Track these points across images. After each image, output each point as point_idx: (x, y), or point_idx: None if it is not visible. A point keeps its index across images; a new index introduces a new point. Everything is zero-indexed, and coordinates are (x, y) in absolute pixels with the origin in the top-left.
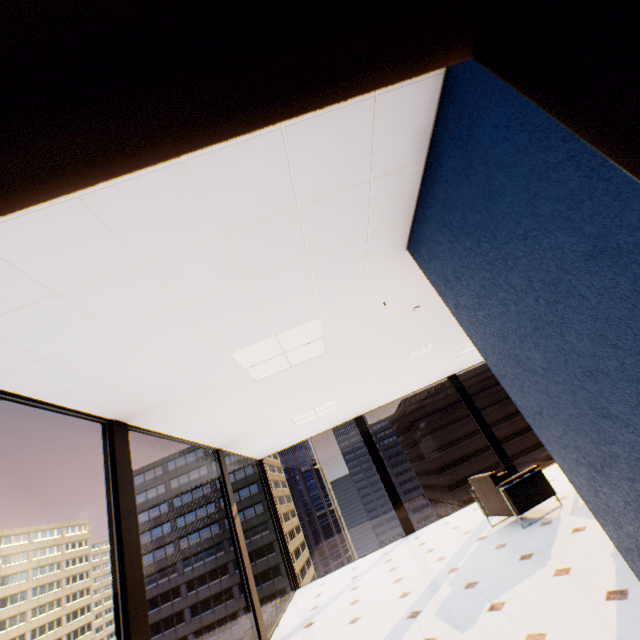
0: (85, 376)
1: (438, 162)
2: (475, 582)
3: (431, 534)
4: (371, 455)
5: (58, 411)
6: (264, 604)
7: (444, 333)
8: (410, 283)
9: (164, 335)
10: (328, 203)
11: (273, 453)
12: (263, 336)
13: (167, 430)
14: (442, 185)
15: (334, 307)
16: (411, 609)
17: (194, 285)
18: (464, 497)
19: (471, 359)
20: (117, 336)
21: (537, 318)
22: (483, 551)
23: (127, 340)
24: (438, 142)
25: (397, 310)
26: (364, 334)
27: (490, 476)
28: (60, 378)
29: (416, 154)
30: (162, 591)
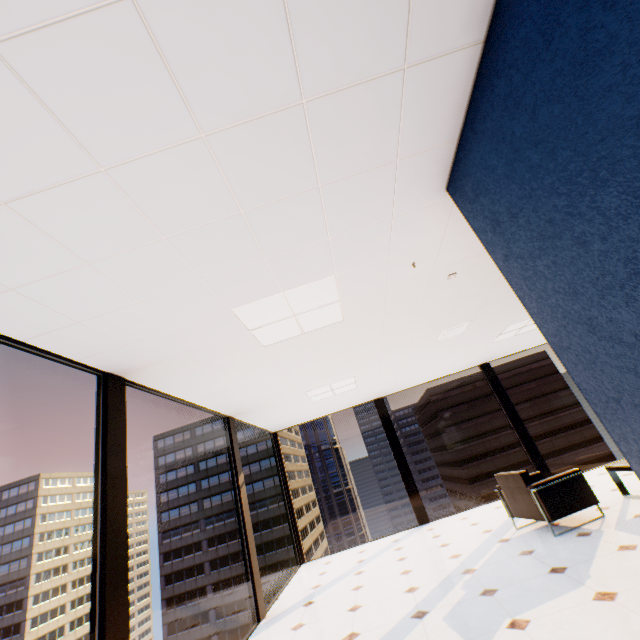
0: (66, 318)
1: (503, 38)
2: (494, 590)
3: (447, 528)
4: (389, 439)
5: (44, 356)
6: (277, 568)
7: (481, 312)
8: (447, 240)
9: (149, 276)
10: (345, 102)
11: (288, 427)
12: (268, 291)
13: (171, 391)
14: (505, 75)
15: (352, 263)
16: (417, 608)
17: (176, 211)
18: (484, 492)
19: (508, 347)
20: (93, 271)
21: (639, 256)
22: (505, 555)
23: (106, 278)
24: (506, 2)
25: (428, 276)
26: (388, 302)
27: (521, 475)
28: (37, 317)
29: (472, 29)
30: (185, 544)
